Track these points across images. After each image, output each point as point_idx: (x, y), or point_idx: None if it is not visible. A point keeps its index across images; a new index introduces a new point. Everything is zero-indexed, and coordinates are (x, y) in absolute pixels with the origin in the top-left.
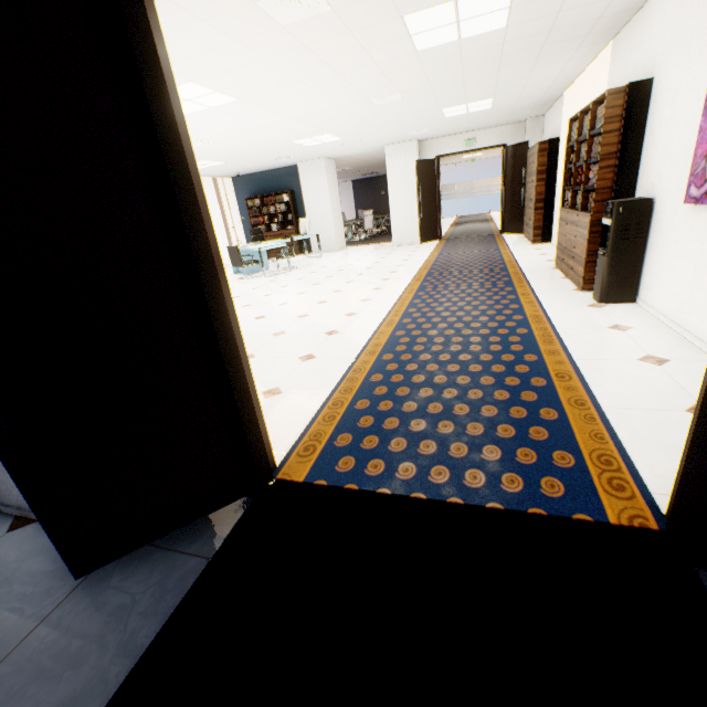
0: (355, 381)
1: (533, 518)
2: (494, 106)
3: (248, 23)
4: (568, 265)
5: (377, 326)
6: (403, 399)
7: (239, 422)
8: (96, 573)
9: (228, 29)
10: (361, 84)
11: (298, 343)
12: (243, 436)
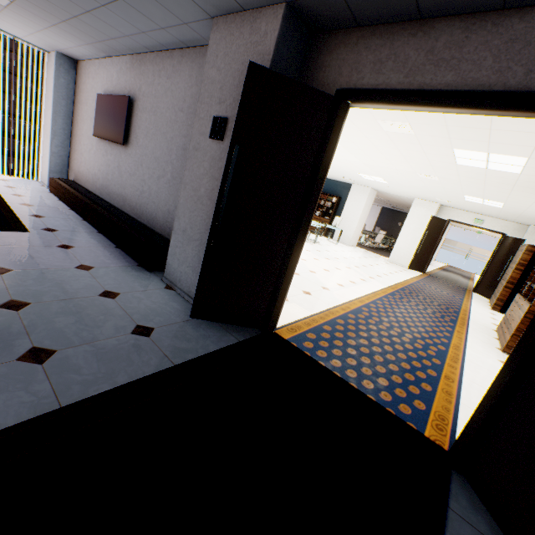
0: (327, 316)
1: (386, 411)
2: (504, 207)
3: (368, 124)
4: (503, 331)
5: (353, 298)
6: (350, 337)
7: (277, 296)
8: (196, 320)
9: (356, 123)
10: (415, 165)
11: (305, 283)
12: (275, 303)
